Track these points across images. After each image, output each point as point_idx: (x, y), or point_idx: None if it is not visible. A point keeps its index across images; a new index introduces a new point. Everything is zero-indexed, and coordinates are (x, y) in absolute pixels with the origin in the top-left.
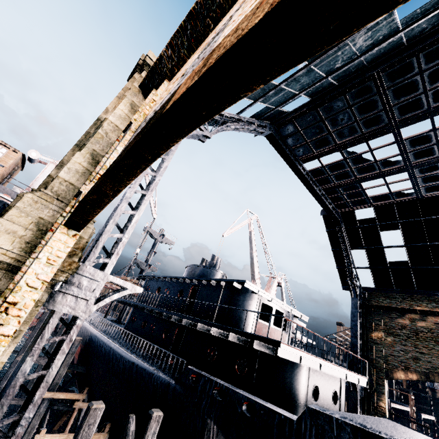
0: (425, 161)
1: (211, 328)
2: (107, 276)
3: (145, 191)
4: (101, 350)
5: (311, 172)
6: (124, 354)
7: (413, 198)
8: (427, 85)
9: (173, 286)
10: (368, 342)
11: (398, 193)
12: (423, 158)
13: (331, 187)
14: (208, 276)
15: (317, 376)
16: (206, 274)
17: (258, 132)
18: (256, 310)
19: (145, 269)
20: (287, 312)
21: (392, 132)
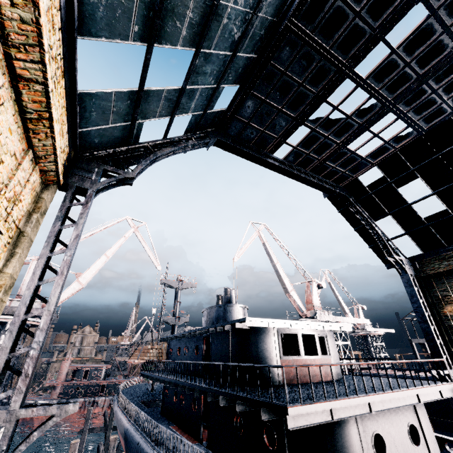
0: (405, 90)
1: (219, 398)
2: (15, 414)
3: (54, 277)
4: (133, 448)
5: (287, 159)
6: (148, 452)
7: (416, 136)
8: (355, 5)
9: (189, 343)
10: (444, 322)
11: (395, 138)
12: (401, 89)
13: (317, 165)
14: (224, 316)
15: (373, 419)
16: (221, 314)
17: (203, 144)
18: (275, 346)
19: (176, 323)
20: (320, 330)
21: (347, 77)
